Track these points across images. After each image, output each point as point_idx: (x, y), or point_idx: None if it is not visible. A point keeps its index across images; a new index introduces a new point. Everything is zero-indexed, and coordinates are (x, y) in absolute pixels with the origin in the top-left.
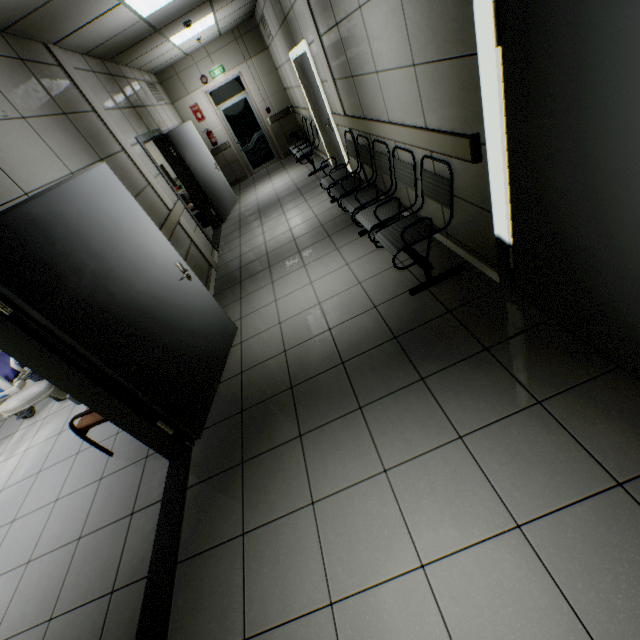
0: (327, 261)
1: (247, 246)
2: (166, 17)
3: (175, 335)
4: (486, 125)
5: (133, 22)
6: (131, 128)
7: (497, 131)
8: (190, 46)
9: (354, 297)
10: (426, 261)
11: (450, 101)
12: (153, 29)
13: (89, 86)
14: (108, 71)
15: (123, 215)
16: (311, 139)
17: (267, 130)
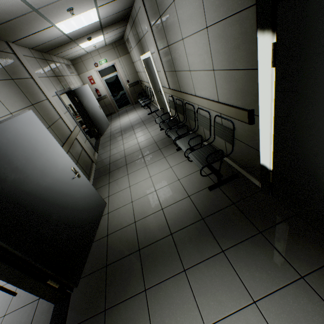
0: (159, 164)
1: (114, 151)
2: (78, 34)
3: (66, 215)
4: (260, 106)
5: (60, 35)
6: (53, 87)
7: (268, 110)
8: (90, 49)
9: (176, 188)
10: (219, 172)
11: (235, 90)
12: (71, 39)
13: (31, 65)
14: (44, 57)
15: (39, 141)
16: (149, 96)
17: (127, 90)
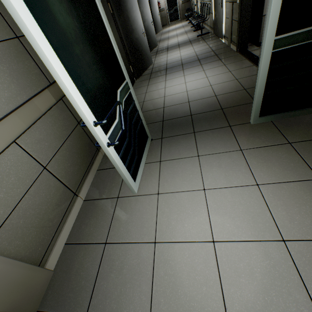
0: (183, 36)
1: (163, 37)
2: None
3: (148, 33)
4: None
5: None
6: None
7: None
8: None
9: (186, 39)
10: (201, 28)
11: None
12: None
13: None
14: None
15: (146, 3)
16: (193, 12)
17: (179, 6)
